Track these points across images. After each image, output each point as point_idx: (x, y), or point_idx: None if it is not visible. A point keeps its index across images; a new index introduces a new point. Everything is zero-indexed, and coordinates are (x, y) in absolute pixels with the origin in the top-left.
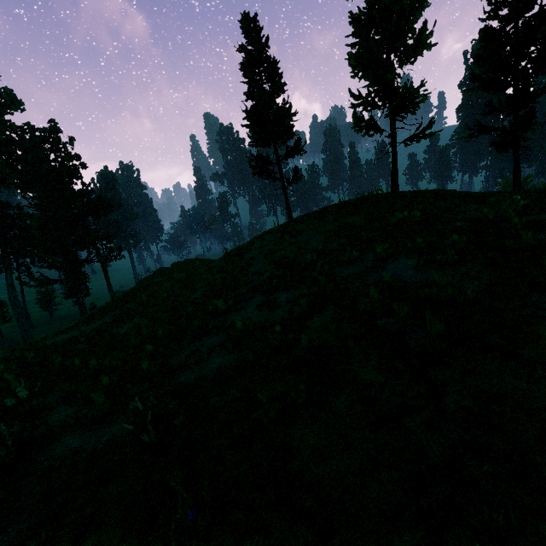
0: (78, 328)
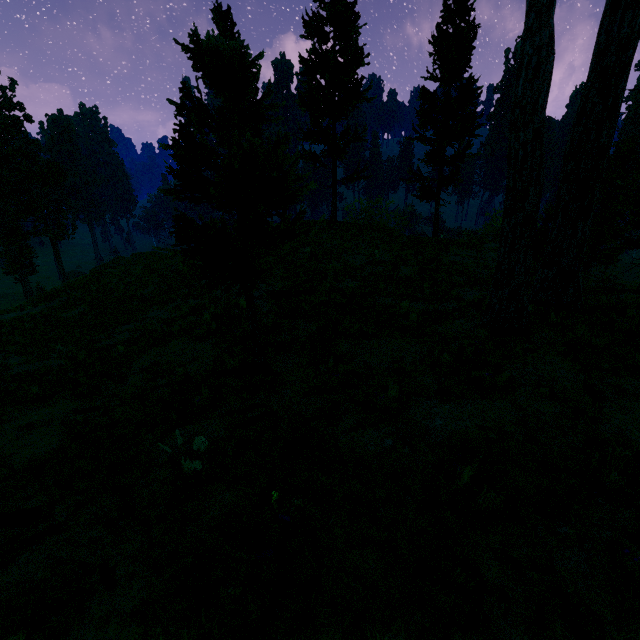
0: (23, 310)
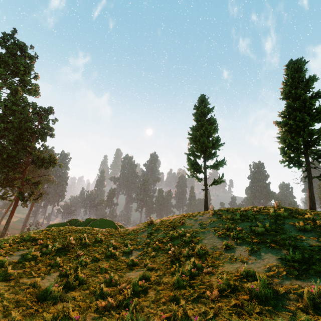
0: None
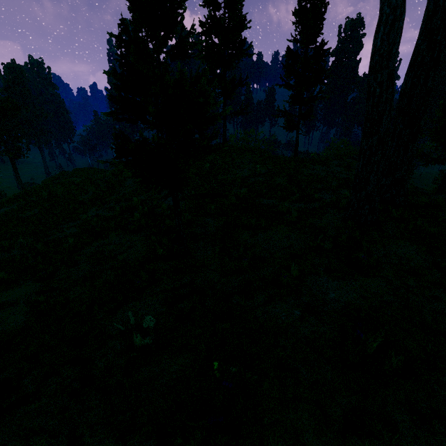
0: None
